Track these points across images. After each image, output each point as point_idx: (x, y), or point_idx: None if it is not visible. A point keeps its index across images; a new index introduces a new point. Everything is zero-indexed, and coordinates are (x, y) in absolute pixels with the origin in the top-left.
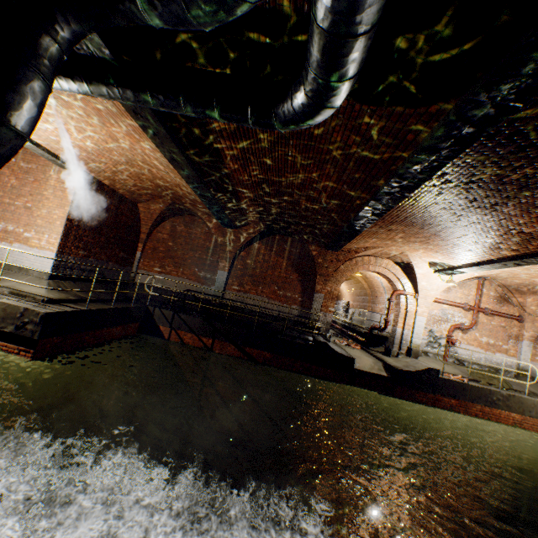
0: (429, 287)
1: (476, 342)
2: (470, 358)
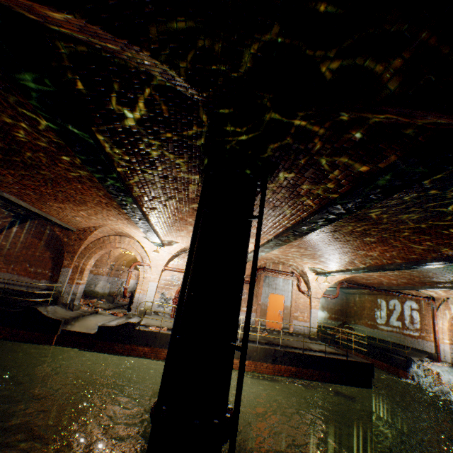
0: (158, 258)
1: None
2: None
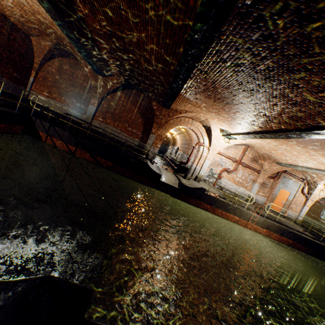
0: (217, 145)
1: (232, 180)
2: (227, 187)
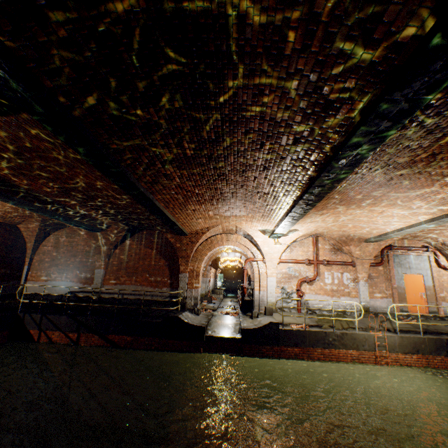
0: (272, 251)
1: (322, 291)
2: (320, 306)
